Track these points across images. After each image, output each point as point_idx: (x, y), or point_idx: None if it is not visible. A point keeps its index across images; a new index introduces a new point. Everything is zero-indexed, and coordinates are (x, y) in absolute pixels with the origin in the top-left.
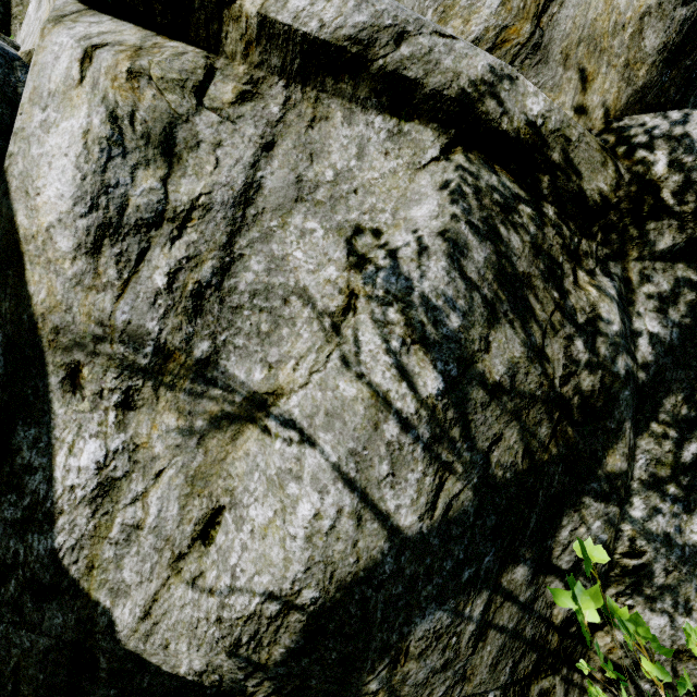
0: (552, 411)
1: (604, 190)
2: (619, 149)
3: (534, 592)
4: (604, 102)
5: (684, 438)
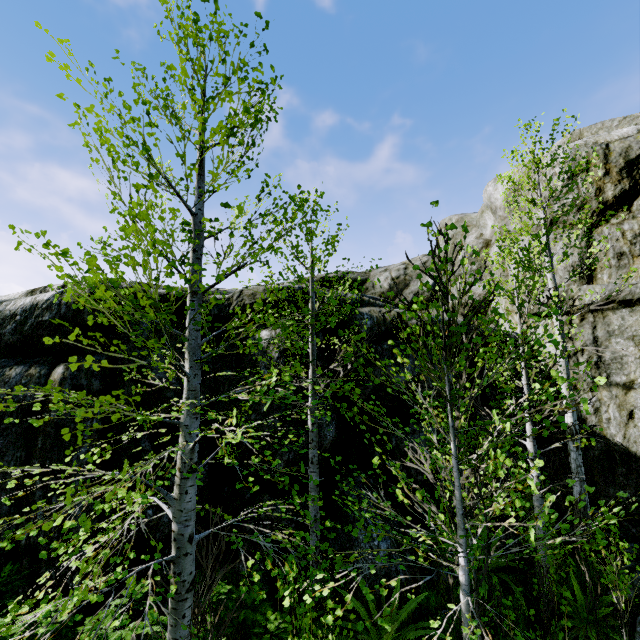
0: None
1: None
2: None
3: None
4: None
5: None
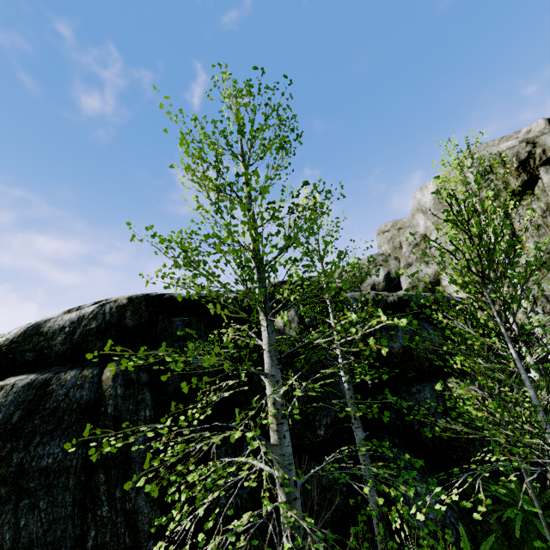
0: None
1: None
2: None
3: None
4: None
5: None
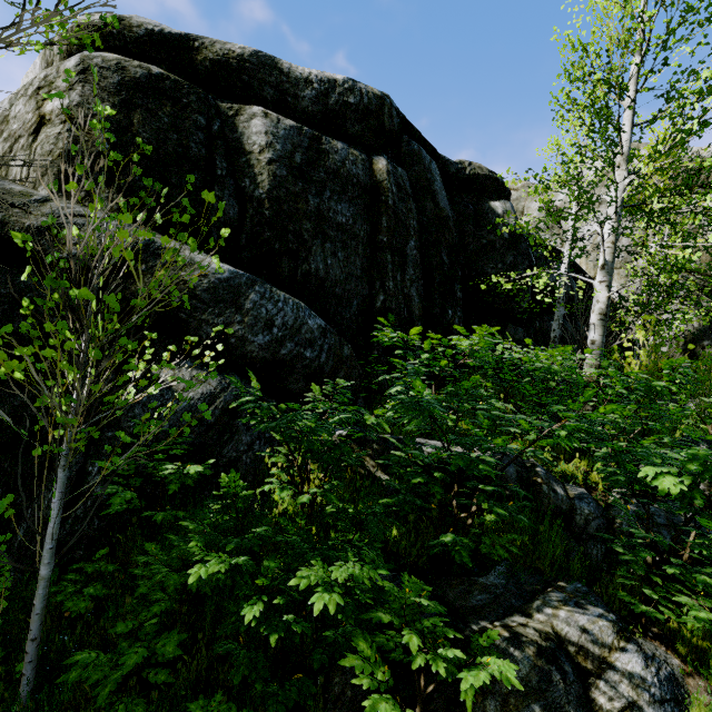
0: None
1: None
2: None
3: None
4: (708, 258)
5: None
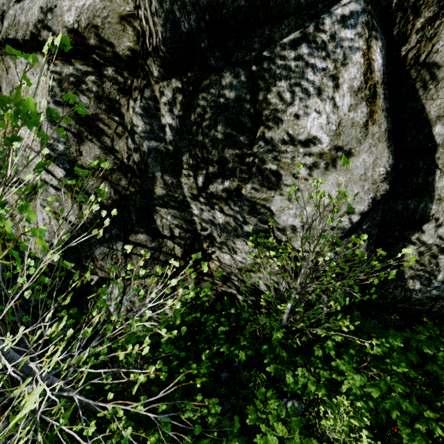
0: (126, 173)
1: (131, 46)
2: (135, 12)
3: (158, 245)
4: None
5: (196, 175)
